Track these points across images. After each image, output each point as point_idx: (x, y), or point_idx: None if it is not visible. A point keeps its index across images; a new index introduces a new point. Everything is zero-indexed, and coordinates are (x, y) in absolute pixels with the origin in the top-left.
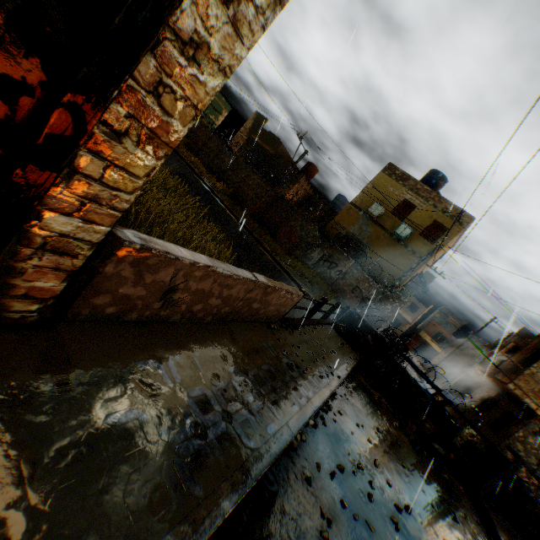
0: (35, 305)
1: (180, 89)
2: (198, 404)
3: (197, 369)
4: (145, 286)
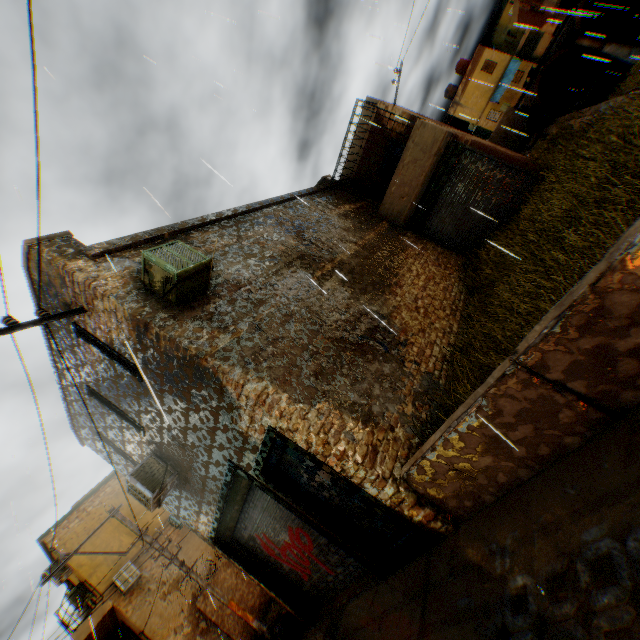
0: (437, 522)
1: (321, 449)
2: (513, 598)
3: (531, 545)
4: (449, 480)
